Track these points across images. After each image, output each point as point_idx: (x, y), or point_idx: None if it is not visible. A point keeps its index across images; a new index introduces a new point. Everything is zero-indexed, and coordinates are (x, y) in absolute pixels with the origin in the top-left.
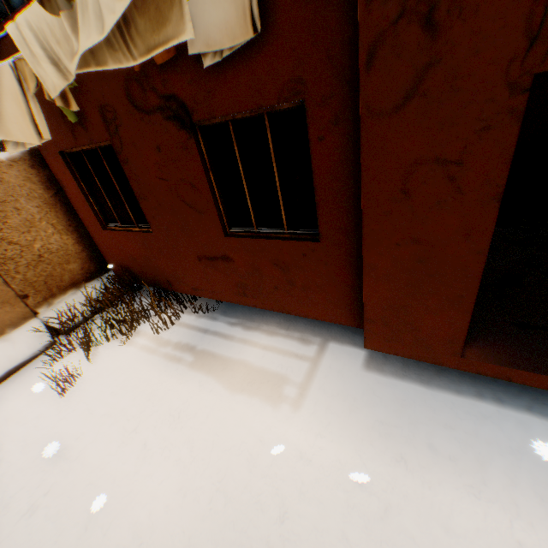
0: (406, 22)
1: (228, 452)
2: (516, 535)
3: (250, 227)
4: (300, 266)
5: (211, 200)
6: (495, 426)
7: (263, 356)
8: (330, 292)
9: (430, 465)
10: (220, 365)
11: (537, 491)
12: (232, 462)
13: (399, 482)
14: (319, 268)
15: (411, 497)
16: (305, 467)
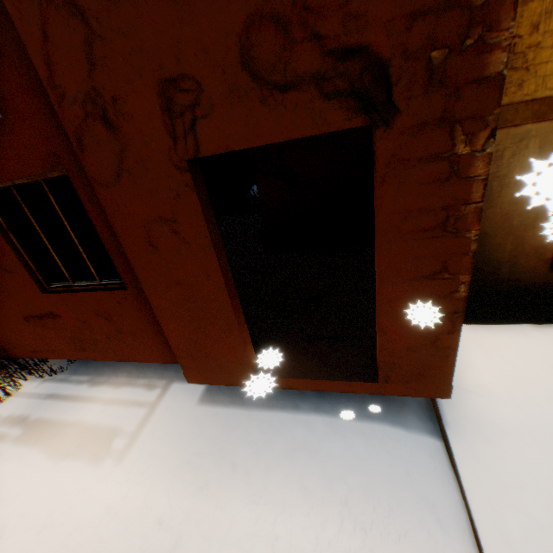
0: (93, 120)
1: (29, 531)
2: (277, 529)
3: (69, 281)
4: (121, 314)
5: (19, 260)
6: (289, 432)
7: (102, 411)
8: (154, 335)
9: (227, 484)
10: (52, 431)
11: (304, 482)
12: (30, 542)
13: (196, 510)
14: (137, 313)
15: (202, 522)
16: (109, 523)
